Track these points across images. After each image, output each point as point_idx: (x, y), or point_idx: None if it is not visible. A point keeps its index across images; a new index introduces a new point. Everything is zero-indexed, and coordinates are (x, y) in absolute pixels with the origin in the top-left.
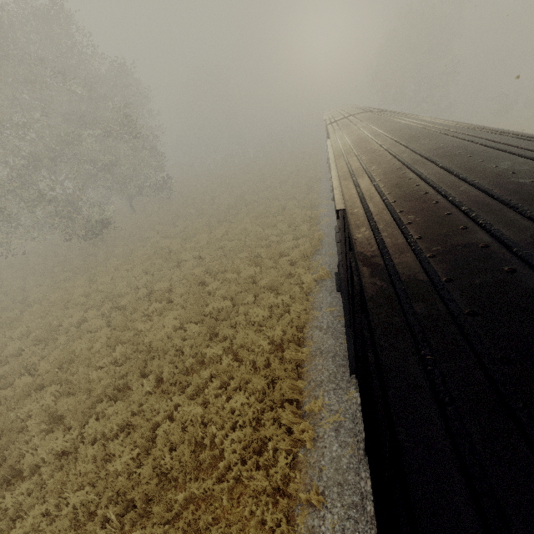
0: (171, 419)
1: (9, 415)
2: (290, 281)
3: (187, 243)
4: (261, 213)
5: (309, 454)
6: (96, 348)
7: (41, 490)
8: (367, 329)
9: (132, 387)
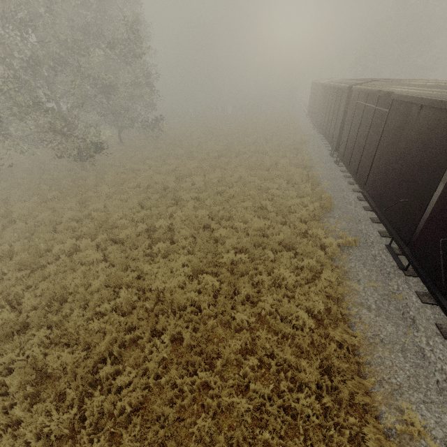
0: (197, 401)
1: None
2: (306, 241)
3: (182, 182)
4: (255, 165)
5: None
6: (94, 287)
7: None
8: None
9: (140, 346)
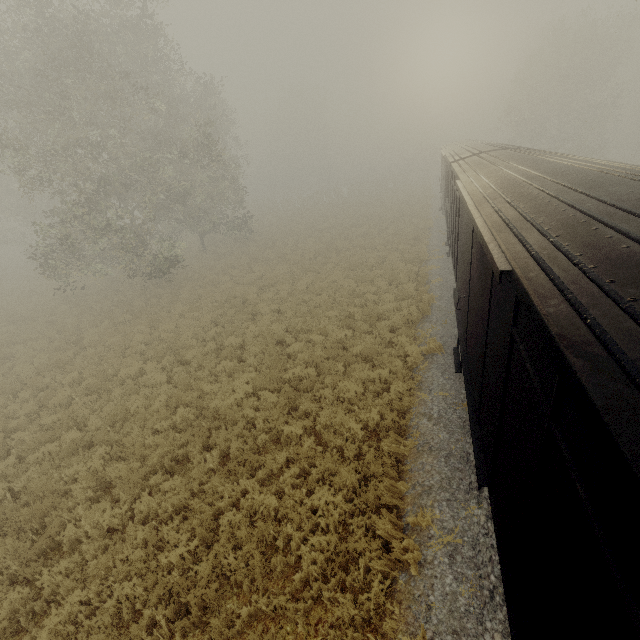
0: (236, 507)
1: (53, 475)
2: (390, 352)
3: (265, 292)
4: (355, 264)
5: (413, 583)
6: (154, 407)
7: (81, 571)
8: (566, 446)
9: (192, 460)
